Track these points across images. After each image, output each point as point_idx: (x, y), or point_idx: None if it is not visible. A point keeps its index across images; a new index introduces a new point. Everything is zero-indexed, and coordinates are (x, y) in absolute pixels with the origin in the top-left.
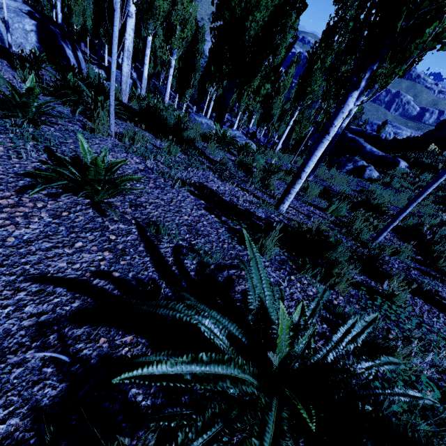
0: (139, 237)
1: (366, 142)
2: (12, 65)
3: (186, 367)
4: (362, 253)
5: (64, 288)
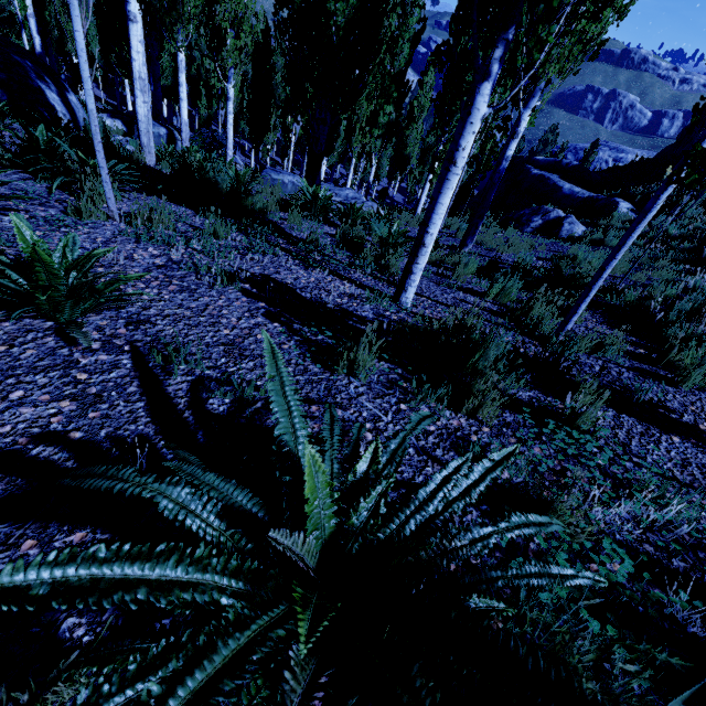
0: (131, 372)
1: (563, 179)
2: None
3: (46, 573)
4: (533, 354)
5: None
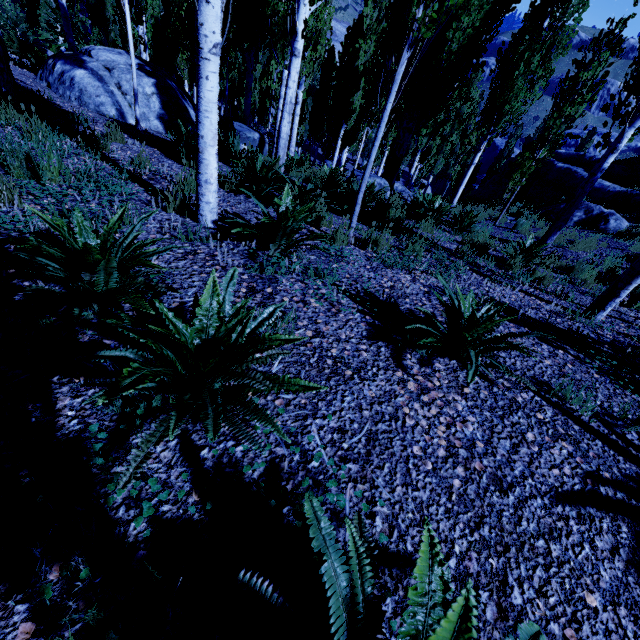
0: (554, 410)
1: (588, 172)
2: (164, 153)
3: None
4: None
5: (591, 507)
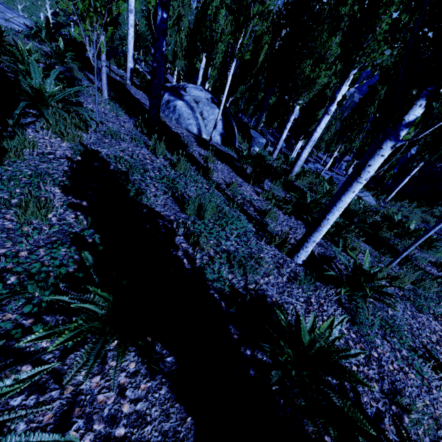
0: None
1: None
2: (234, 170)
3: None
4: None
5: None
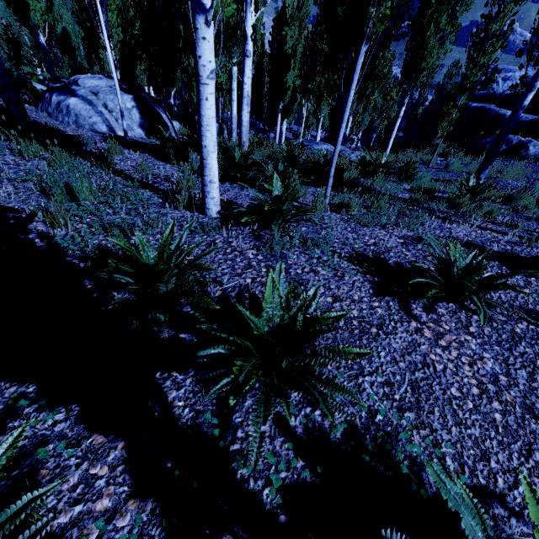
0: None
1: (500, 107)
2: (155, 156)
3: None
4: None
5: None
